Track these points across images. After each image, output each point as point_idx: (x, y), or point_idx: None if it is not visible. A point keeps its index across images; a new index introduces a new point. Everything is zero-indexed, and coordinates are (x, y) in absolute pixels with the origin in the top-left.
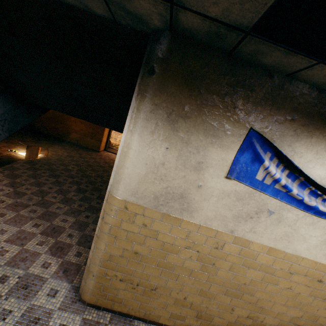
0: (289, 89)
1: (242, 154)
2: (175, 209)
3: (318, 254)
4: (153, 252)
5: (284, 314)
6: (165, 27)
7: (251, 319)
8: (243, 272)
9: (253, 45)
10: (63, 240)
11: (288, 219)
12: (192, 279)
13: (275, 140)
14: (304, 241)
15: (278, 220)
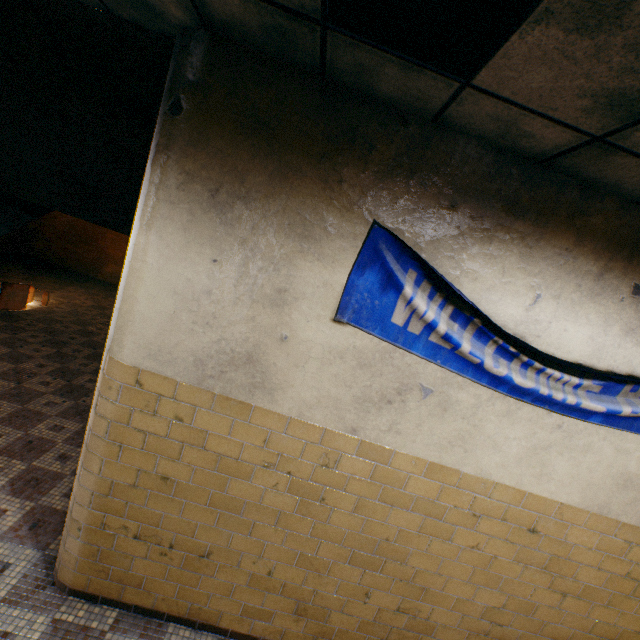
0: (441, 148)
1: (362, 273)
2: (238, 385)
3: (524, 476)
4: (200, 477)
5: (471, 602)
6: (194, 22)
7: (406, 615)
8: (383, 516)
9: (347, 52)
10: (45, 466)
11: (460, 405)
12: (282, 533)
13: (423, 247)
14: (495, 448)
15: (443, 407)
